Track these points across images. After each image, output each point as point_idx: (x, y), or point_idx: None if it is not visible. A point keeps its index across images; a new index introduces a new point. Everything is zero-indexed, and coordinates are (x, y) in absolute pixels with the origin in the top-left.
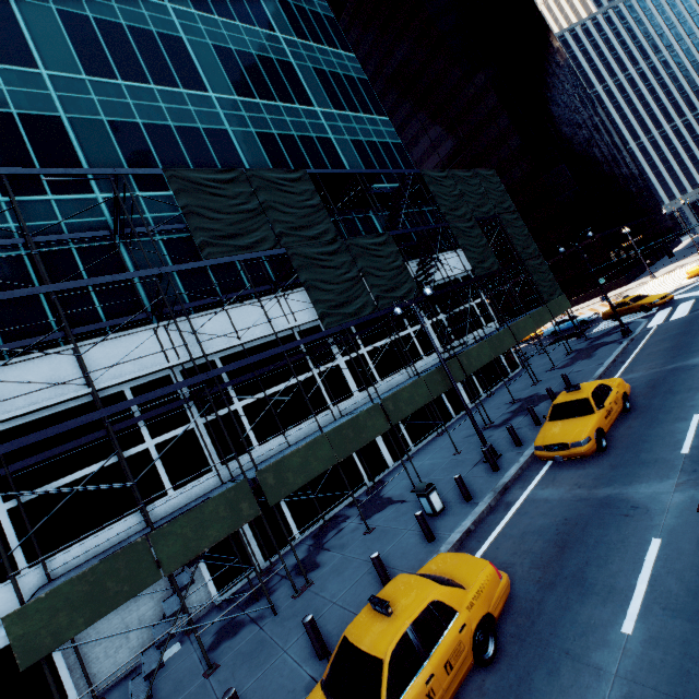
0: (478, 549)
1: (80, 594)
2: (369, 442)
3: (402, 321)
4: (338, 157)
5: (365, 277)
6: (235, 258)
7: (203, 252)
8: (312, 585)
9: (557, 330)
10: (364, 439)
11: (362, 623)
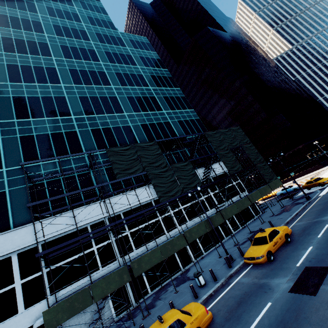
0: (212, 303)
1: (66, 306)
2: (183, 250)
3: (199, 193)
4: (172, 128)
5: (178, 180)
6: (127, 177)
7: (117, 176)
8: (150, 314)
9: (283, 193)
10: (175, 249)
11: (154, 325)
